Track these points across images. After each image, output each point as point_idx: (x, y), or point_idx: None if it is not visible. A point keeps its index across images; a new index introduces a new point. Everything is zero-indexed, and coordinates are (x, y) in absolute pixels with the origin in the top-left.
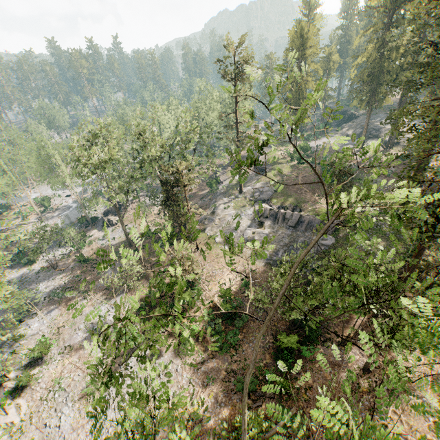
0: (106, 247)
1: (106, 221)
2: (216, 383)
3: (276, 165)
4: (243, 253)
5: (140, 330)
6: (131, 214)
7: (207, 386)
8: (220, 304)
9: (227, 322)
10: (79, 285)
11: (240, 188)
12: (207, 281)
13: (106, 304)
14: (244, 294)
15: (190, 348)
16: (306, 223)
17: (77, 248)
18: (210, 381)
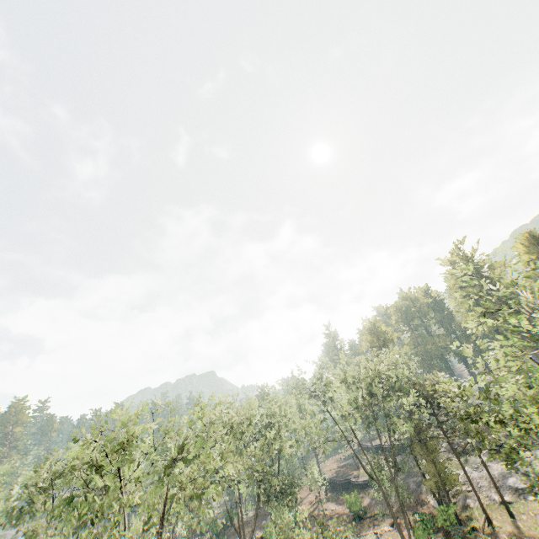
0: None
1: None
2: None
3: None
4: None
5: None
6: None
7: None
8: None
9: None
10: None
11: None
12: None
13: None
14: None
15: None
16: None
17: None
18: None
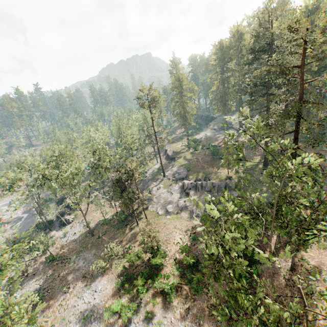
0: (69, 243)
1: (63, 221)
2: (205, 319)
3: (180, 154)
4: (181, 217)
5: (128, 301)
6: (83, 210)
7: (200, 324)
8: (184, 258)
9: (192, 270)
10: (55, 282)
11: (163, 173)
12: (165, 245)
13: (89, 290)
14: (195, 246)
15: (174, 300)
16: (217, 186)
17: (42, 251)
18: (200, 319)
